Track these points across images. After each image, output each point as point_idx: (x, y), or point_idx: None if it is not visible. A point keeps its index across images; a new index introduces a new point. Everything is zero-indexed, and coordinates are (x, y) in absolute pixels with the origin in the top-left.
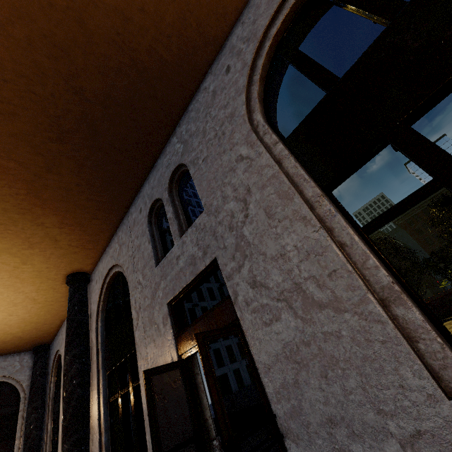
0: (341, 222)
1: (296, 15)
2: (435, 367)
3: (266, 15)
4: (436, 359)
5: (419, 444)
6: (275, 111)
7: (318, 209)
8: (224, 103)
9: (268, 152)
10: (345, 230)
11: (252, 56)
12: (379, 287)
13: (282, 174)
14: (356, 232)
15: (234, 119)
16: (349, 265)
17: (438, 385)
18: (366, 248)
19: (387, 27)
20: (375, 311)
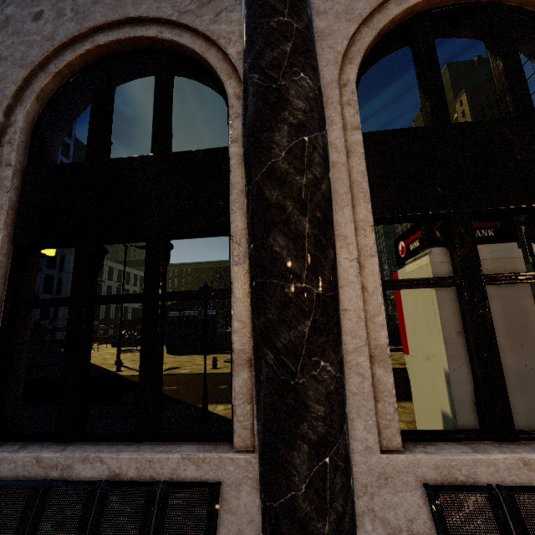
0: None
1: (134, 51)
2: None
3: (106, 13)
4: None
5: None
6: (75, 119)
7: None
8: (3, 52)
9: None
10: None
11: (64, 38)
12: None
13: None
14: (3, 302)
15: None
16: None
17: None
18: None
19: (146, 155)
20: None
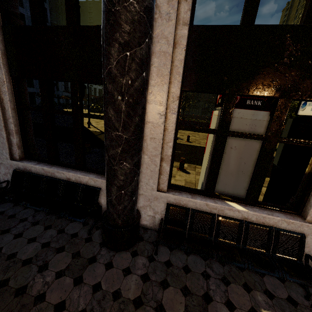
0: (7, 99)
1: None
2: (13, 153)
3: None
4: (14, 152)
5: (1, 165)
6: None
7: (1, 86)
8: None
9: None
10: (7, 104)
11: None
12: (9, 129)
13: None
14: (15, 105)
15: None
16: (1, 117)
17: (11, 157)
18: (11, 115)
19: (63, 26)
20: (3, 134)
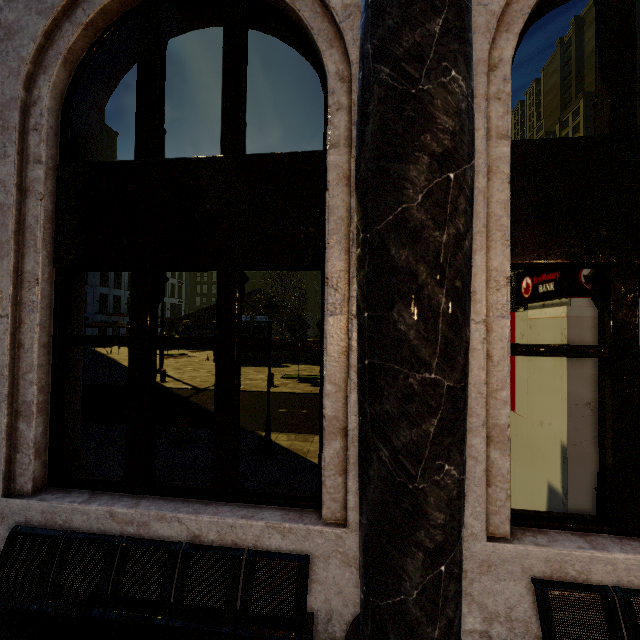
0: (35, 322)
1: None
2: (17, 473)
3: None
4: (21, 468)
5: None
6: (112, 89)
7: (26, 292)
8: None
9: (19, 165)
10: (32, 333)
11: None
12: (22, 400)
13: (11, 216)
14: (51, 337)
15: (7, 45)
16: (6, 370)
17: (7, 486)
18: (36, 362)
19: (214, 157)
20: None
